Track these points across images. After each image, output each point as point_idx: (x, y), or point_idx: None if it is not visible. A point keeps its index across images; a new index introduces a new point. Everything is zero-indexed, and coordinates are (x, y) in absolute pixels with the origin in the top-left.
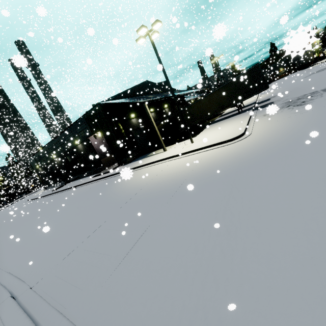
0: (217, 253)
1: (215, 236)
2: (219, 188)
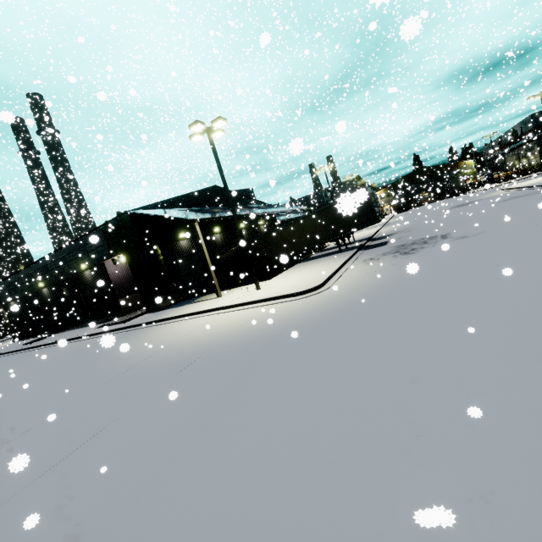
0: (169, 459)
1: (183, 435)
2: (237, 366)
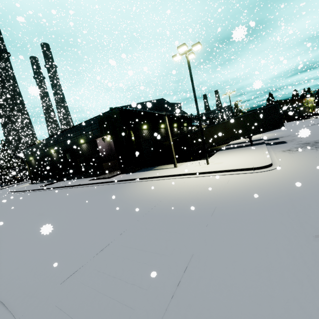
0: None
1: None
2: (279, 220)
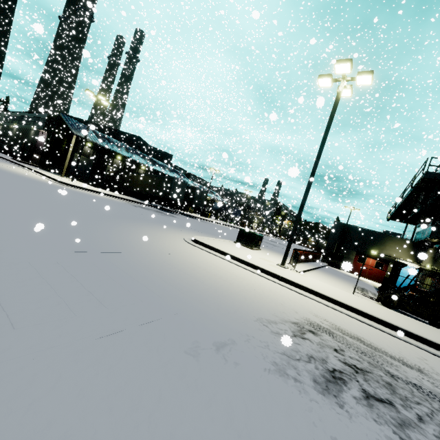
0: None
1: None
2: None
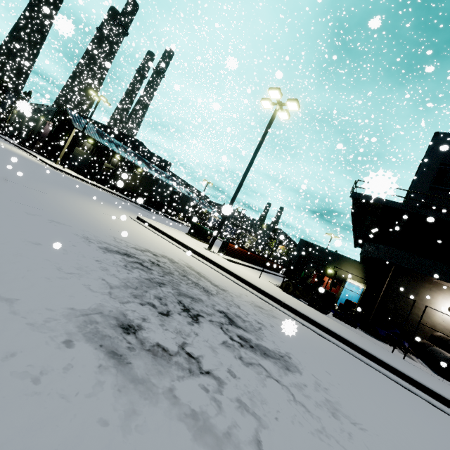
0: None
1: None
2: None
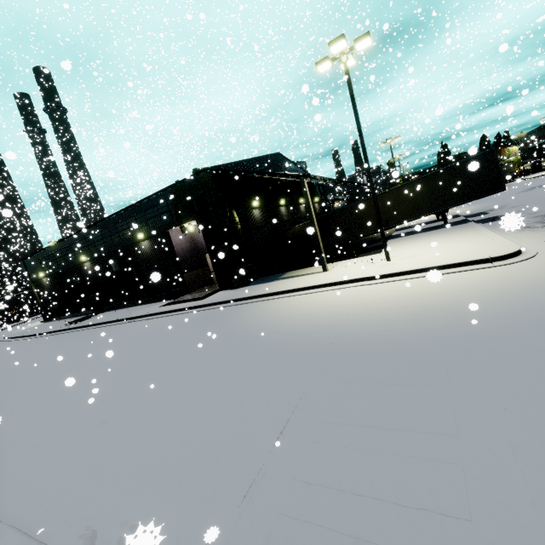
0: None
1: None
2: None
